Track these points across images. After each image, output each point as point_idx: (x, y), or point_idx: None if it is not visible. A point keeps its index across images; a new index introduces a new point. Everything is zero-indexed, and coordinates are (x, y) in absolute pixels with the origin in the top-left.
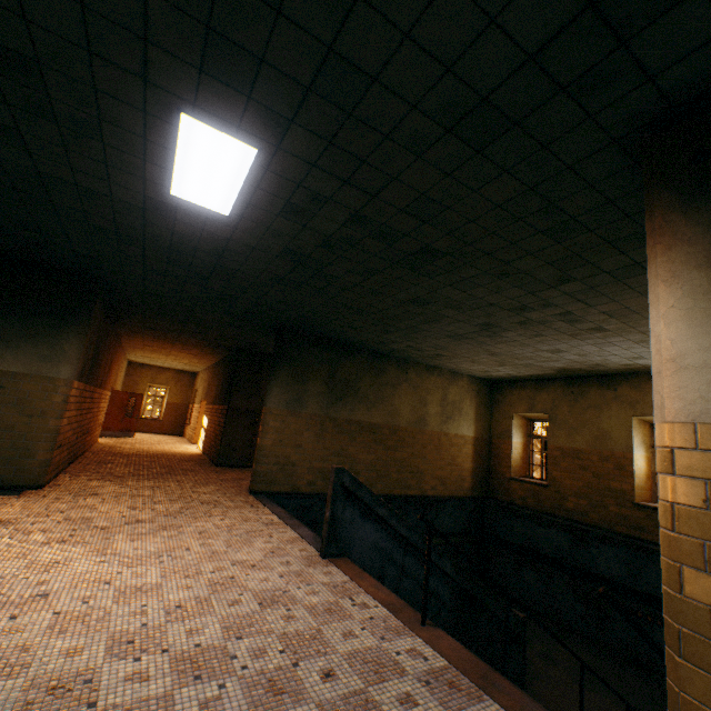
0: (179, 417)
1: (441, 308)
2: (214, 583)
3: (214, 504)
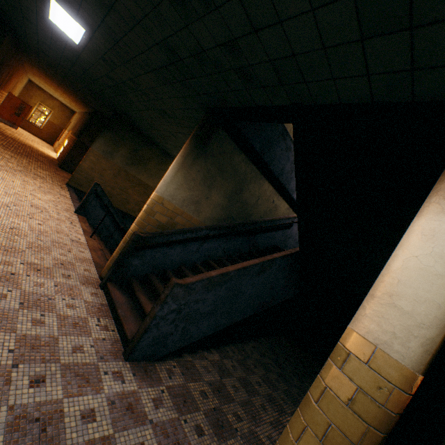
0: (54, 133)
1: (182, 143)
2: (17, 194)
3: (42, 178)
